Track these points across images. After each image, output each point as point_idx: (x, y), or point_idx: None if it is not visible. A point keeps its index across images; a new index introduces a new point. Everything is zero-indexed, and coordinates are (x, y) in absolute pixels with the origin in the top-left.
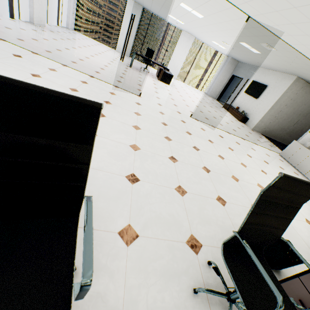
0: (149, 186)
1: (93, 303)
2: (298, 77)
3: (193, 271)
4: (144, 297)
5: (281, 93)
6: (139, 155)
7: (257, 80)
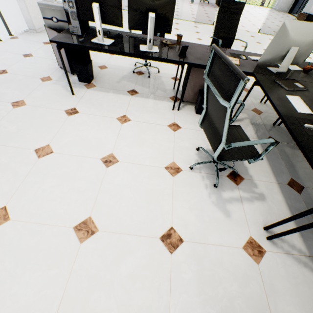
0: None
1: None
2: None
3: None
4: (249, 84)
5: None
6: None
7: None
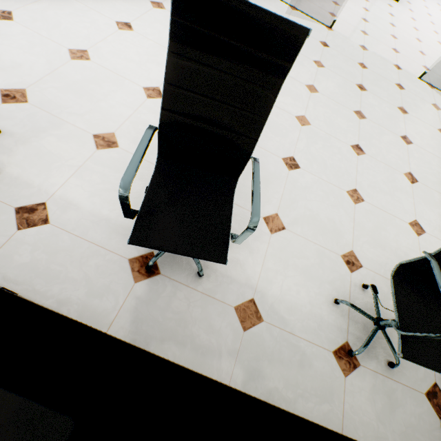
0: (311, 179)
1: (232, 266)
2: None
3: (340, 285)
4: (279, 282)
5: None
6: (306, 134)
7: None
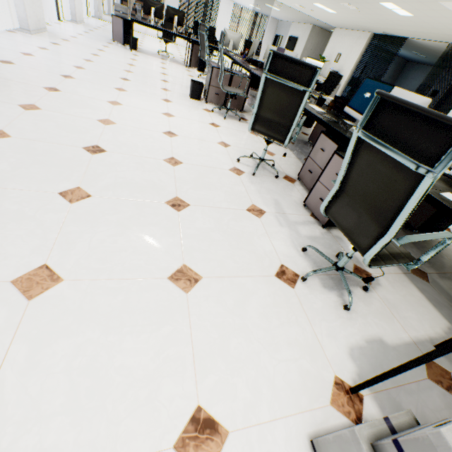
0: None
1: None
2: (314, 26)
3: None
4: None
5: (305, 42)
6: None
7: (292, 35)
